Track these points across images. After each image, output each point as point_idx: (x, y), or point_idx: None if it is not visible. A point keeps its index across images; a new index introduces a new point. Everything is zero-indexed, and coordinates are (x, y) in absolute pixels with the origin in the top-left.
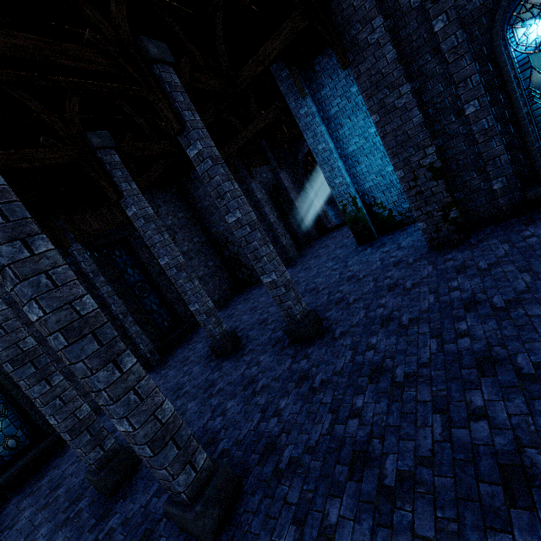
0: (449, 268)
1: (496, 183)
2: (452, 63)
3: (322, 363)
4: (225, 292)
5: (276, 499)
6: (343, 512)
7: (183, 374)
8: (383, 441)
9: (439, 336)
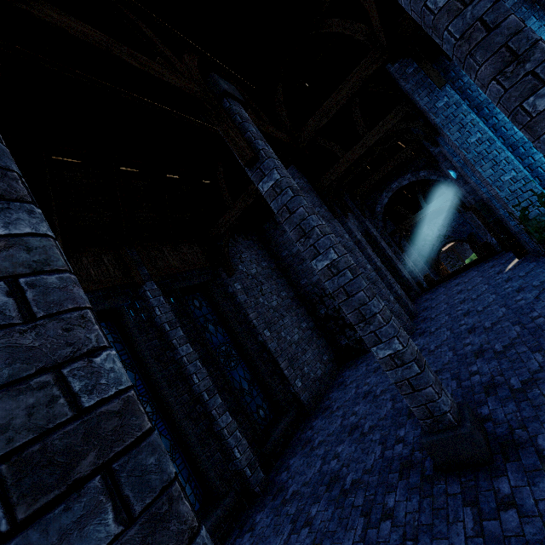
0: None
1: None
2: None
3: None
4: (327, 365)
5: None
6: None
7: (360, 515)
8: None
9: None
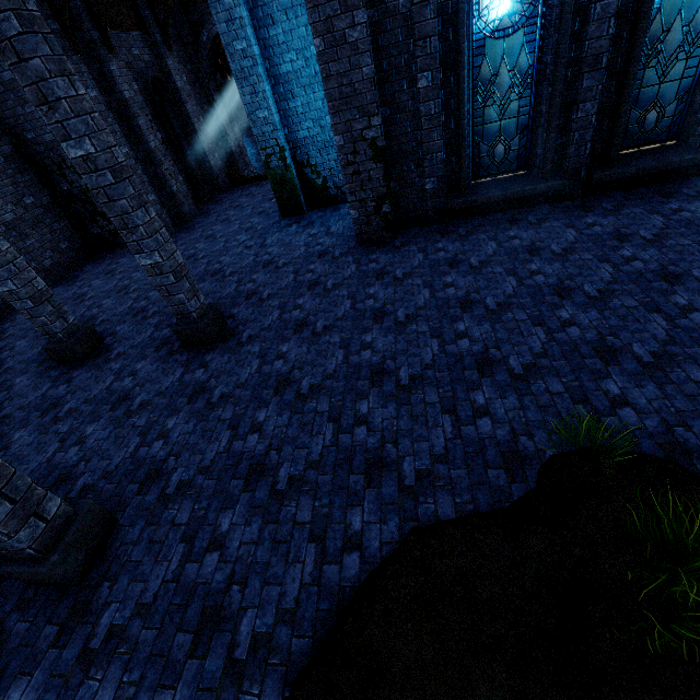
0: (371, 271)
1: (429, 183)
2: (417, 6)
3: (224, 373)
4: (65, 254)
5: (163, 524)
6: (235, 520)
7: None
8: (280, 452)
9: (347, 347)
